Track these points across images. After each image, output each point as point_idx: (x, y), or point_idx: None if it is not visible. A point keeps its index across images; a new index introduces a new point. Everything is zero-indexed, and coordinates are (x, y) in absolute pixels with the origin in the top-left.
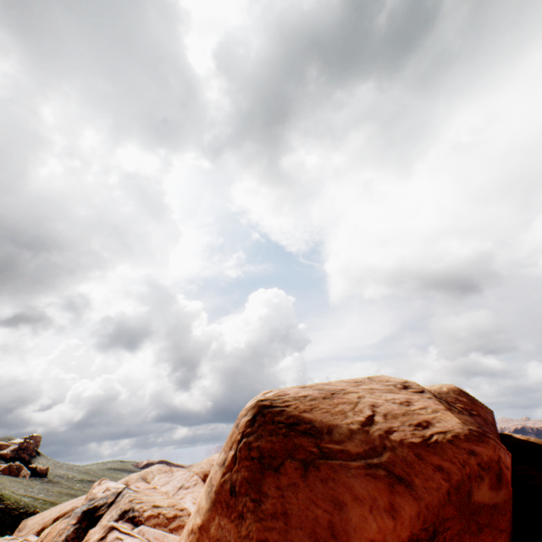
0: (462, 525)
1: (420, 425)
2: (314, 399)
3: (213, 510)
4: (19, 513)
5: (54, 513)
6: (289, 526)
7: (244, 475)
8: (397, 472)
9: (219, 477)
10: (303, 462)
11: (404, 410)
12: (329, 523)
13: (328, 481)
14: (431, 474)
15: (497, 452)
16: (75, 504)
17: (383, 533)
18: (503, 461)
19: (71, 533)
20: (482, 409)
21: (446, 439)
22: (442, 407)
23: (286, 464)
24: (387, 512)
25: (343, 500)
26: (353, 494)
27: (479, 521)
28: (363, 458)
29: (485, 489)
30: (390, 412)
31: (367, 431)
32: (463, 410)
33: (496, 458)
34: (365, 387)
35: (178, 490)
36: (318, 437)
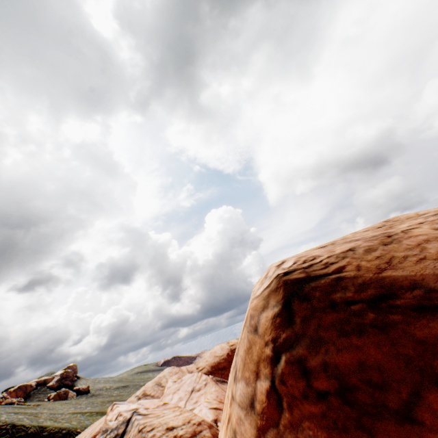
0: None
1: None
2: (371, 249)
3: None
4: None
5: (87, 436)
6: None
7: None
8: None
9: (251, 435)
10: None
11: None
12: None
13: None
14: None
15: None
16: (102, 424)
17: None
18: None
19: None
20: None
21: None
22: None
23: (430, 399)
24: None
25: None
26: None
27: None
28: None
29: None
30: None
31: None
32: None
33: None
34: (406, 225)
35: (190, 395)
36: None
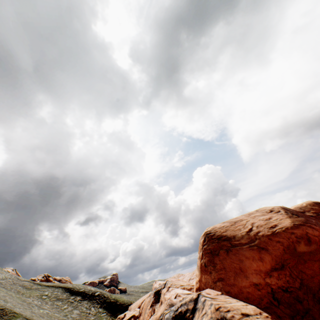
0: (296, 261)
1: (271, 227)
2: (227, 226)
3: (201, 273)
4: (125, 305)
5: (140, 301)
6: (226, 271)
7: (207, 259)
8: (261, 246)
9: (199, 262)
10: (226, 250)
11: (265, 222)
12: (239, 267)
13: (235, 254)
14: (275, 244)
15: (304, 231)
16: (147, 295)
17: (258, 267)
18: (311, 234)
19: (153, 300)
20: None
21: (282, 230)
22: (285, 217)
23: (220, 252)
24: (259, 260)
25: (242, 259)
26: (245, 256)
27: (304, 258)
28: (248, 244)
29: (303, 246)
30: (259, 224)
31: (248, 234)
32: (314, 213)
33: (305, 233)
34: (252, 216)
35: (189, 280)
36: (230, 240)
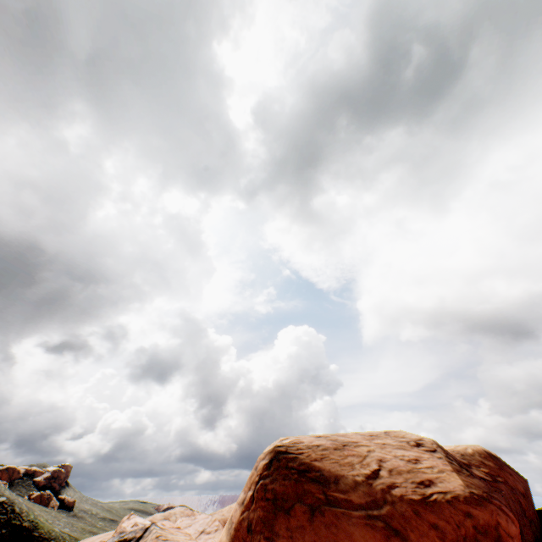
0: None
1: (422, 483)
2: (326, 449)
3: None
4: None
5: None
6: None
7: (259, 514)
8: (394, 525)
9: (239, 515)
10: (310, 507)
11: (409, 467)
12: None
13: (331, 526)
14: (426, 531)
15: (494, 517)
16: (103, 538)
17: None
18: (504, 528)
19: None
20: (511, 476)
21: (445, 499)
22: (449, 468)
23: (296, 507)
24: None
25: None
26: (352, 541)
27: None
28: (364, 509)
29: None
30: (396, 467)
31: (370, 484)
32: (487, 475)
33: (494, 523)
34: (378, 441)
35: (199, 534)
36: (326, 485)
